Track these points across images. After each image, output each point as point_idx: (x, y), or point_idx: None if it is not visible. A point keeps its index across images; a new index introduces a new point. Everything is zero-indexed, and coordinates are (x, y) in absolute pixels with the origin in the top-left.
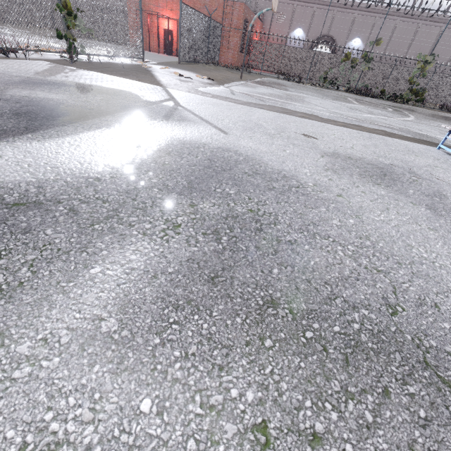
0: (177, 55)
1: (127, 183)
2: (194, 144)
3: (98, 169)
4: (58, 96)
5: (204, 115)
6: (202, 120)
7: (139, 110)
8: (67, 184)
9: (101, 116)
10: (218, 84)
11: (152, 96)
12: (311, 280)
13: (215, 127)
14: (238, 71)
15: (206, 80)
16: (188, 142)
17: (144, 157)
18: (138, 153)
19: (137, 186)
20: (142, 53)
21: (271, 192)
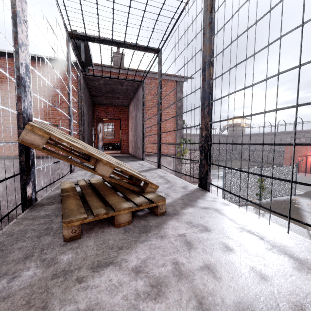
0: None
1: None
2: None
3: None
4: None
5: None
6: None
7: None
8: None
9: None
10: None
11: None
12: None
13: None
14: None
15: None
16: None
17: None
18: None
19: None
20: (294, 192)
21: None
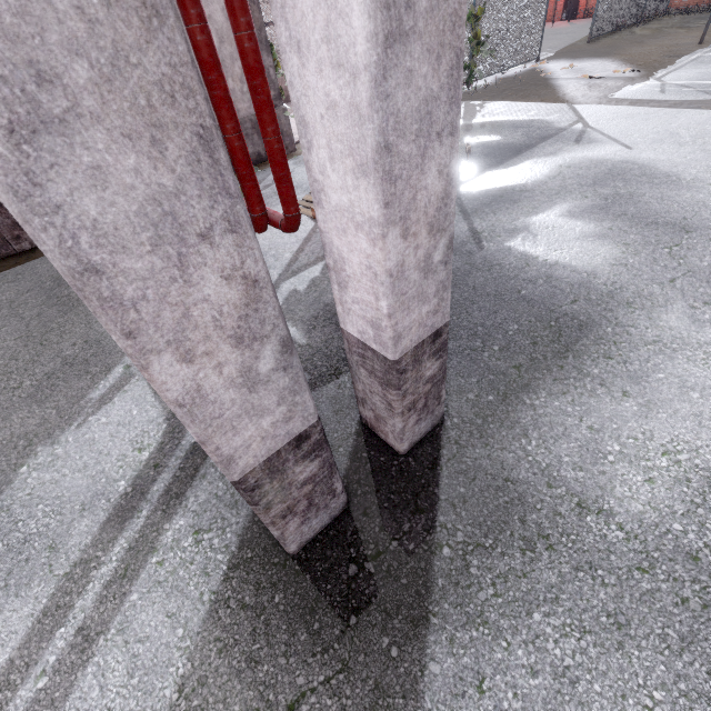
0: (585, 15)
1: (560, 184)
2: (599, 160)
3: (543, 179)
4: (494, 138)
5: (612, 134)
6: (610, 139)
7: (553, 140)
8: (533, 185)
9: (529, 149)
10: (645, 77)
11: (560, 121)
12: (648, 212)
13: (621, 144)
14: (708, 16)
15: (628, 72)
16: (595, 160)
17: (565, 172)
18: (561, 170)
19: (565, 184)
20: (538, 50)
21: (649, 184)
